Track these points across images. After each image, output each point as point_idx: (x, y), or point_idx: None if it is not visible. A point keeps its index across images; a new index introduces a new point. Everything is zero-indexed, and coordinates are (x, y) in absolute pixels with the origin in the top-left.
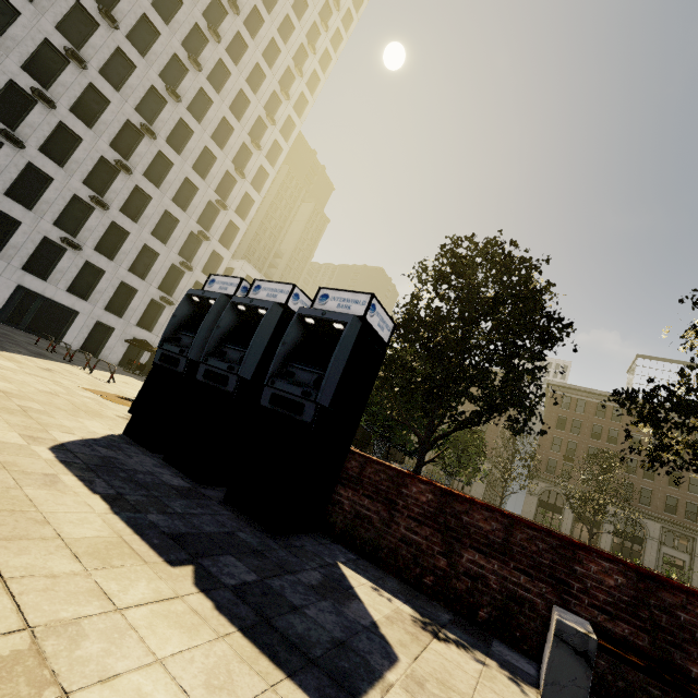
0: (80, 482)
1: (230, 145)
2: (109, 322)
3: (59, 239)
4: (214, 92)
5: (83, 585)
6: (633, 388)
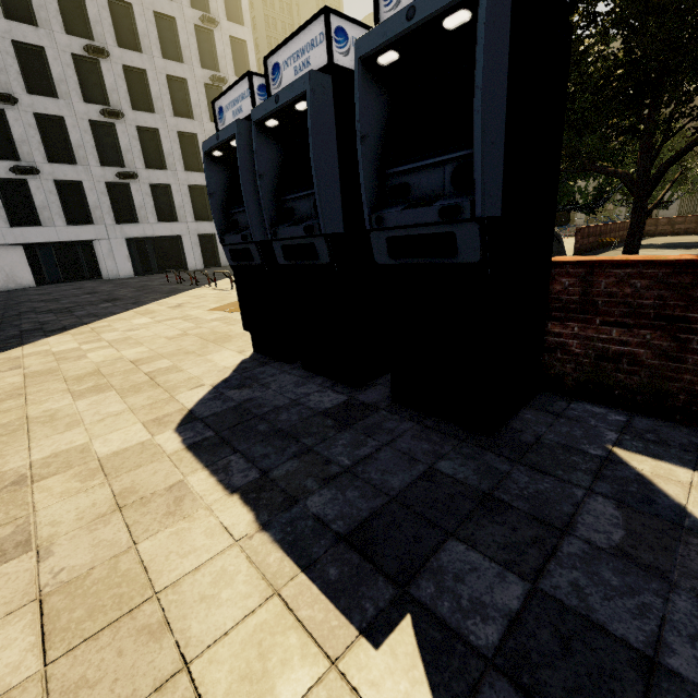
0: (212, 479)
1: None
2: (207, 230)
3: (116, 177)
4: None
5: None
6: None
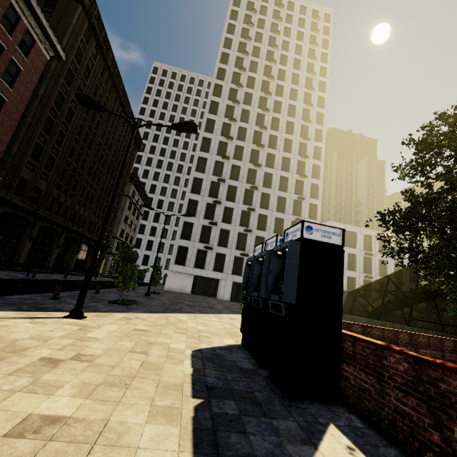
0: (190, 363)
1: (292, 167)
2: None
3: (239, 255)
4: (273, 150)
5: (148, 395)
6: None
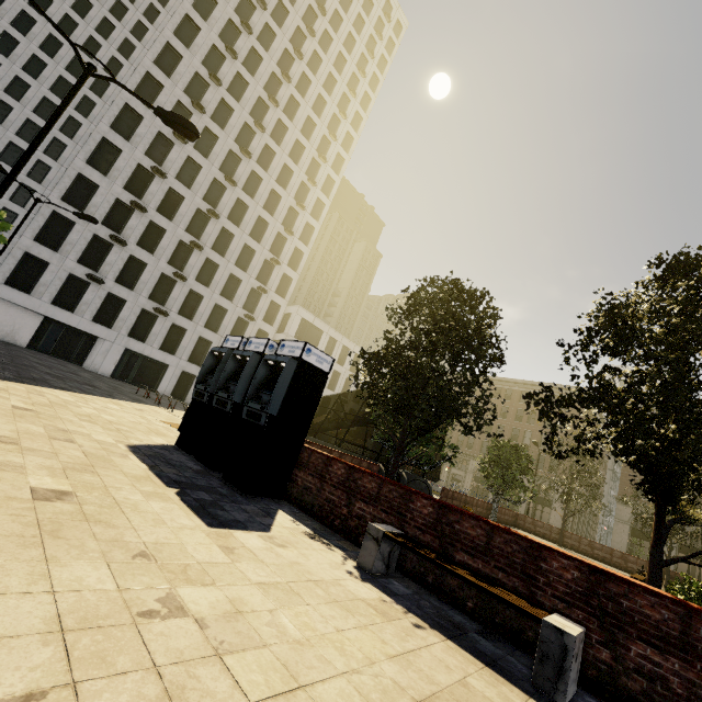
0: (138, 459)
1: (279, 211)
2: (192, 371)
3: (153, 309)
4: (263, 171)
5: (126, 482)
6: (534, 391)
